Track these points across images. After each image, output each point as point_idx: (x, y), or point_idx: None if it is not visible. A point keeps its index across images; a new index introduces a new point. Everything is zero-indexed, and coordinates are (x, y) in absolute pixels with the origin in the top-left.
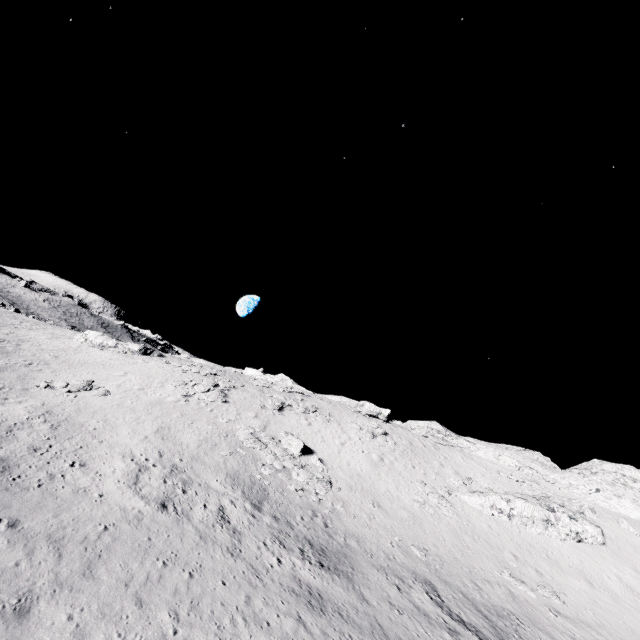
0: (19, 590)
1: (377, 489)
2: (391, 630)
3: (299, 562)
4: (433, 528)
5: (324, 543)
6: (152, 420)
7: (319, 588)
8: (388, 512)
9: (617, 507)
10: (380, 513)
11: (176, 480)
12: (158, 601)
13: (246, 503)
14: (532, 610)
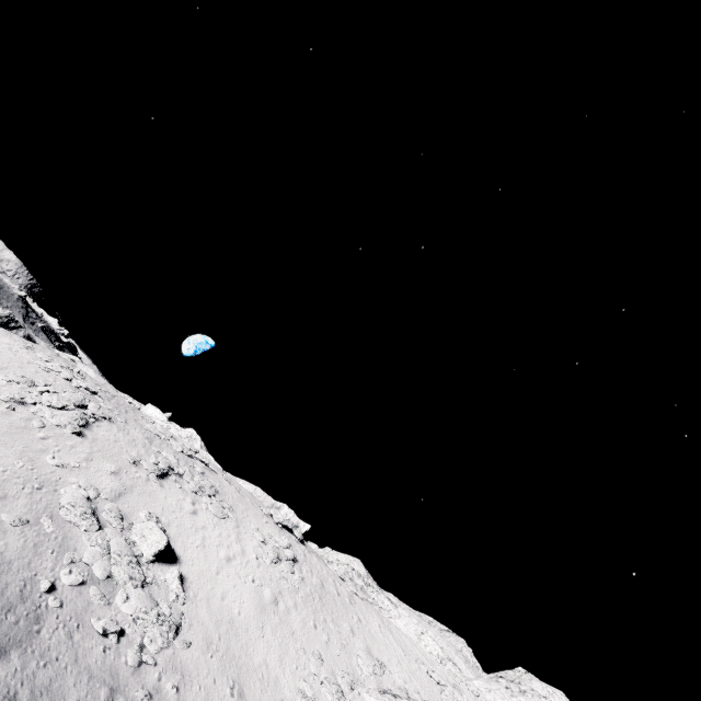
0: None
1: (250, 656)
2: None
3: None
4: None
5: None
6: None
7: None
8: None
9: None
10: None
11: None
12: None
13: None
14: None
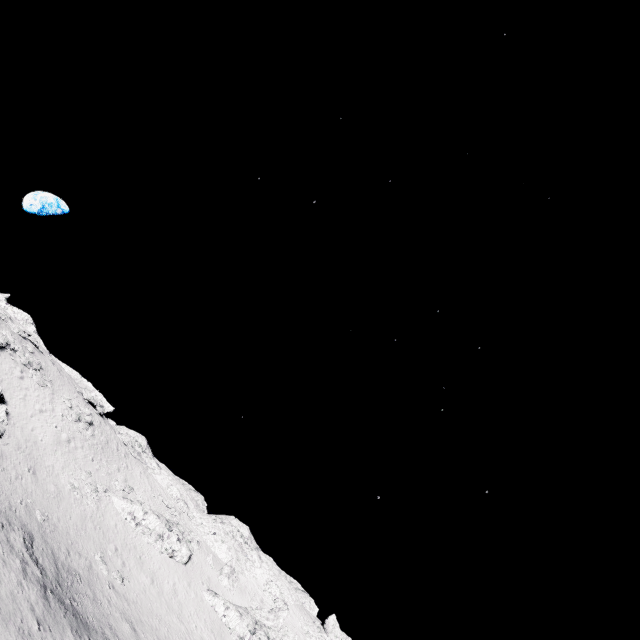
0: None
1: (44, 461)
2: None
3: None
4: (69, 507)
5: None
6: None
7: None
8: (39, 481)
9: (216, 548)
10: (31, 478)
11: None
12: None
13: None
14: (96, 580)
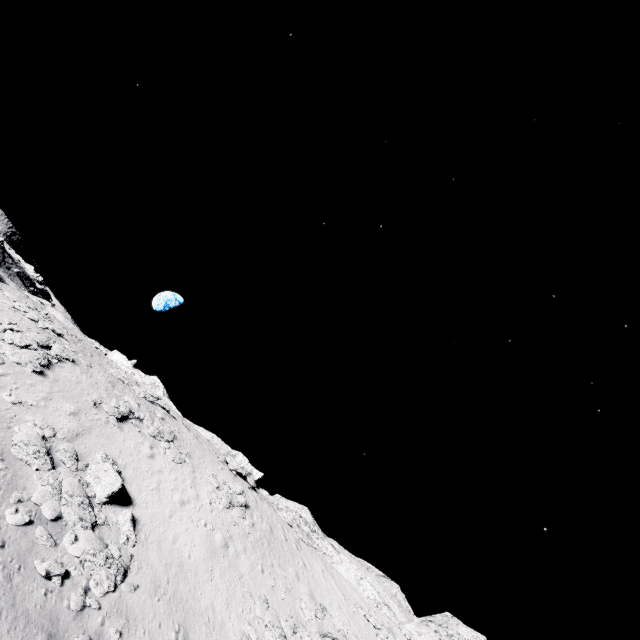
0: None
1: (197, 600)
2: None
3: None
4: None
5: None
6: None
7: None
8: None
9: None
10: None
11: None
12: None
13: None
14: None
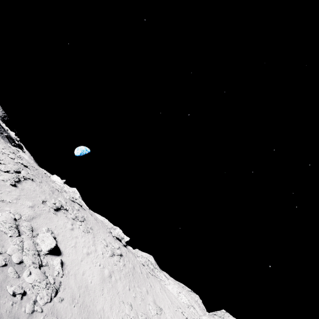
0: None
1: (95, 305)
2: None
3: None
4: None
5: None
6: None
7: None
8: None
9: None
10: None
11: None
12: None
13: None
14: None
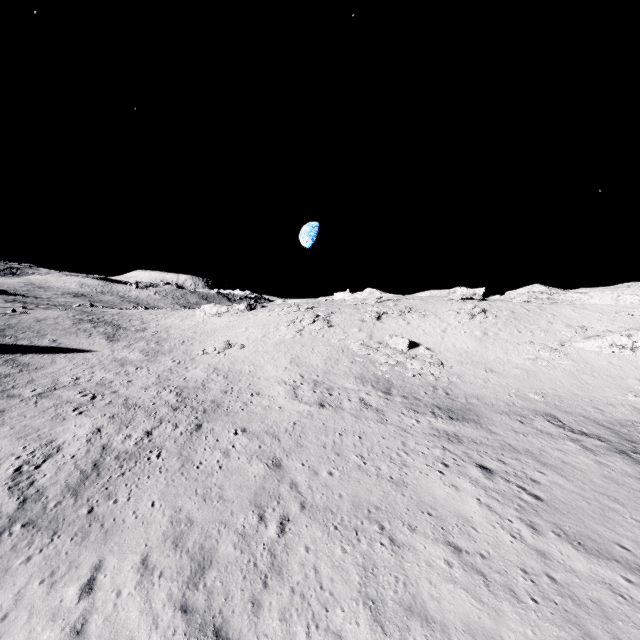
0: (269, 457)
1: (486, 359)
2: (518, 446)
3: (433, 419)
4: (548, 376)
5: (449, 405)
6: (283, 355)
7: (453, 431)
8: (501, 374)
9: None
10: (494, 376)
11: (321, 389)
12: (347, 452)
13: (378, 392)
14: None
